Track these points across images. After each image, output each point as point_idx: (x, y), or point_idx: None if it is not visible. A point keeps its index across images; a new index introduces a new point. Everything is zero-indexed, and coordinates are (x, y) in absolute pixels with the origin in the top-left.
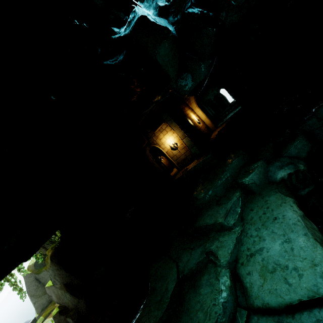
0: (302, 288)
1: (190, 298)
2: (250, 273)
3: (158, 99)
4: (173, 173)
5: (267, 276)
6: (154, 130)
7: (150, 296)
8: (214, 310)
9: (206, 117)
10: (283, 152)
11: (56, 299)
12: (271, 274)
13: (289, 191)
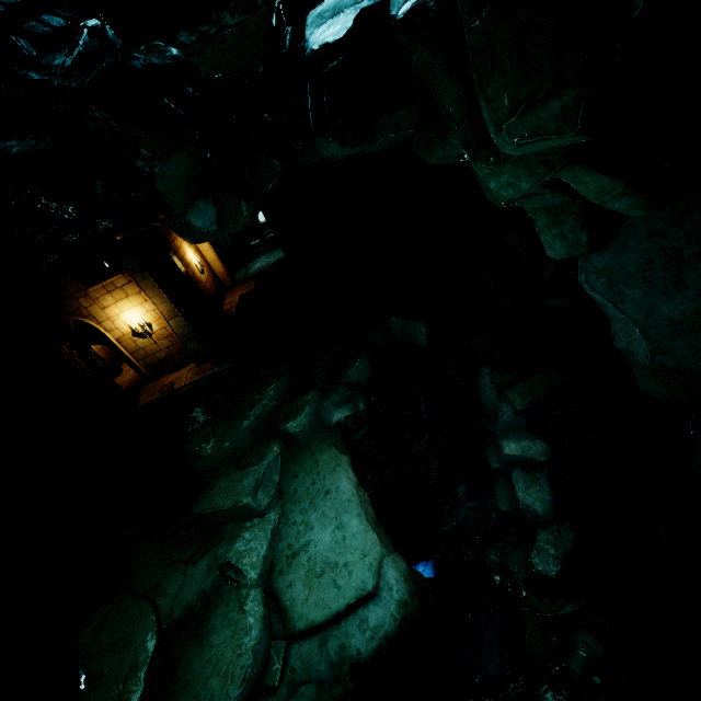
0: (351, 588)
1: (191, 661)
2: (292, 584)
3: (125, 234)
4: (129, 383)
5: (314, 583)
6: (86, 284)
7: (89, 696)
8: (239, 664)
9: (216, 258)
10: (342, 375)
11: None
12: (319, 579)
13: (344, 438)
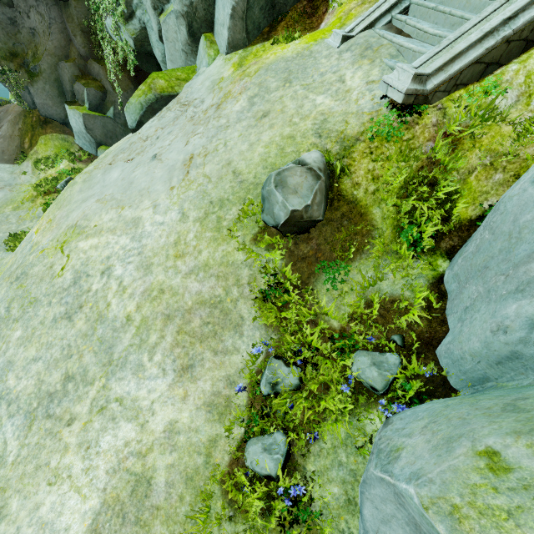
0: None
1: None
2: None
3: None
4: None
5: None
6: None
7: None
8: None
9: None
10: None
11: (102, 136)
12: None
13: None
